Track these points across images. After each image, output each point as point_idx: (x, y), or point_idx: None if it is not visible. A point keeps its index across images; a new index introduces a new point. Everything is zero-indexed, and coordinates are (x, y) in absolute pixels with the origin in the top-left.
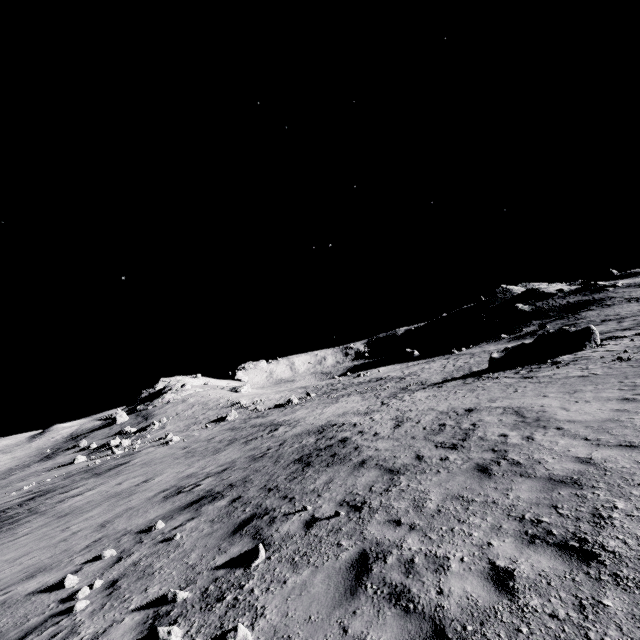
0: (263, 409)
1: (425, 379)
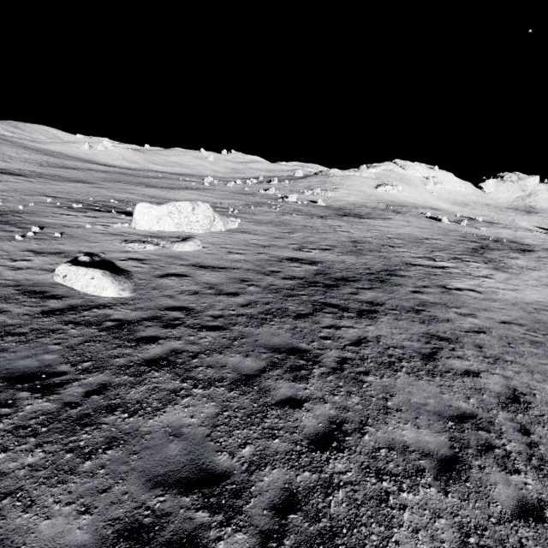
0: (280, 195)
1: (258, 215)
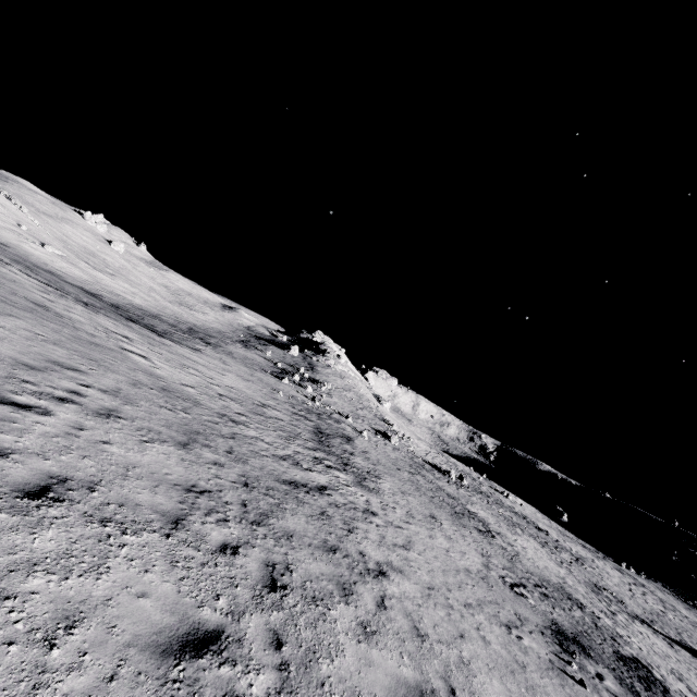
0: (421, 457)
1: (617, 593)
